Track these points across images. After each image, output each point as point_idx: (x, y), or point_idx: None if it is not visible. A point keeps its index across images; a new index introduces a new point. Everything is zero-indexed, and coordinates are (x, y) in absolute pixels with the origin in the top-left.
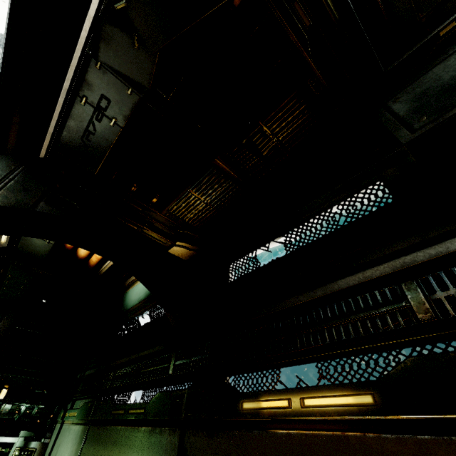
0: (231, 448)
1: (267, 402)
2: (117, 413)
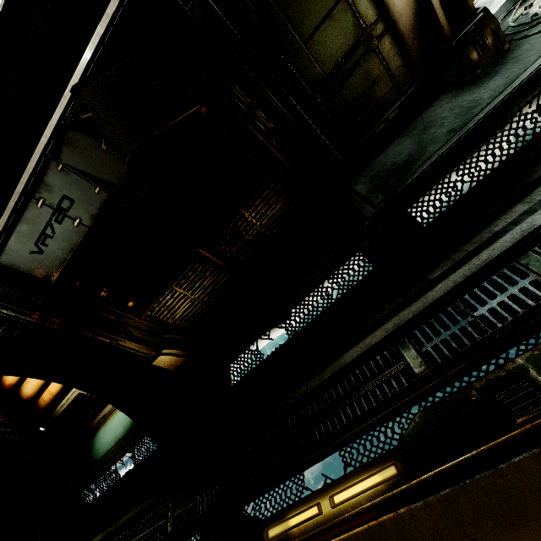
0: None
1: (295, 518)
2: None
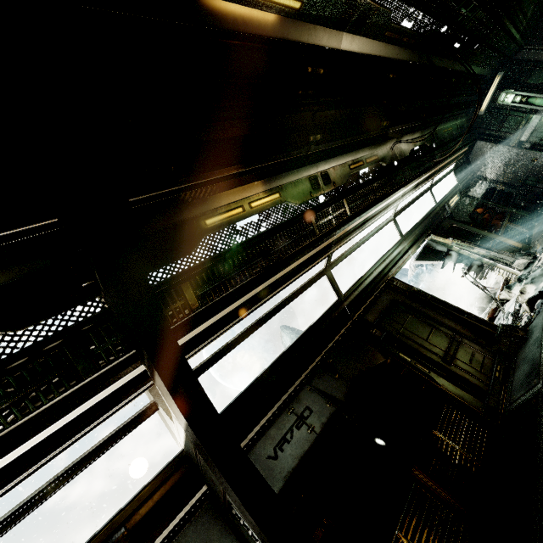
0: None
1: None
2: None
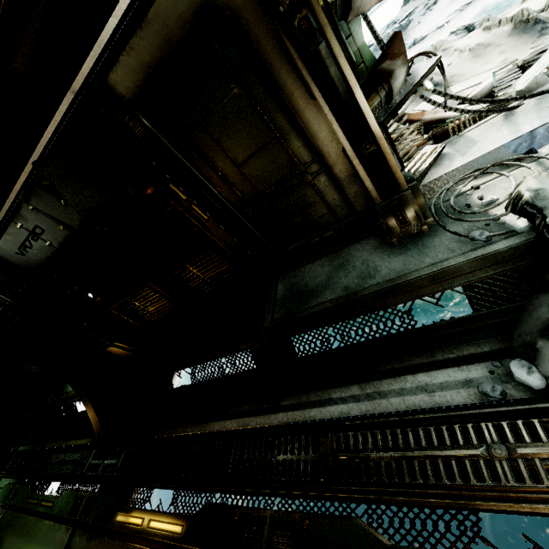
0: None
1: (131, 518)
2: (31, 502)
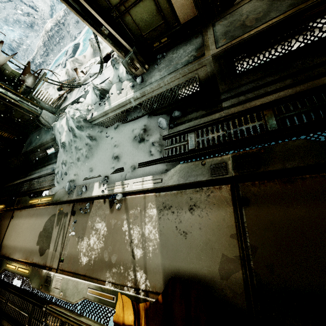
0: None
1: None
2: None
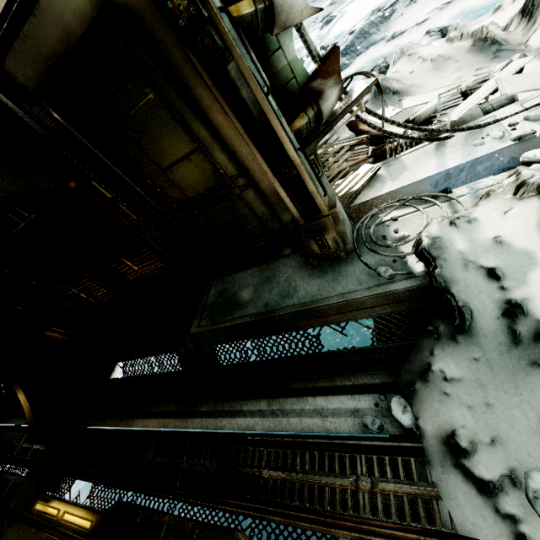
0: (15, 539)
1: (48, 508)
2: None
